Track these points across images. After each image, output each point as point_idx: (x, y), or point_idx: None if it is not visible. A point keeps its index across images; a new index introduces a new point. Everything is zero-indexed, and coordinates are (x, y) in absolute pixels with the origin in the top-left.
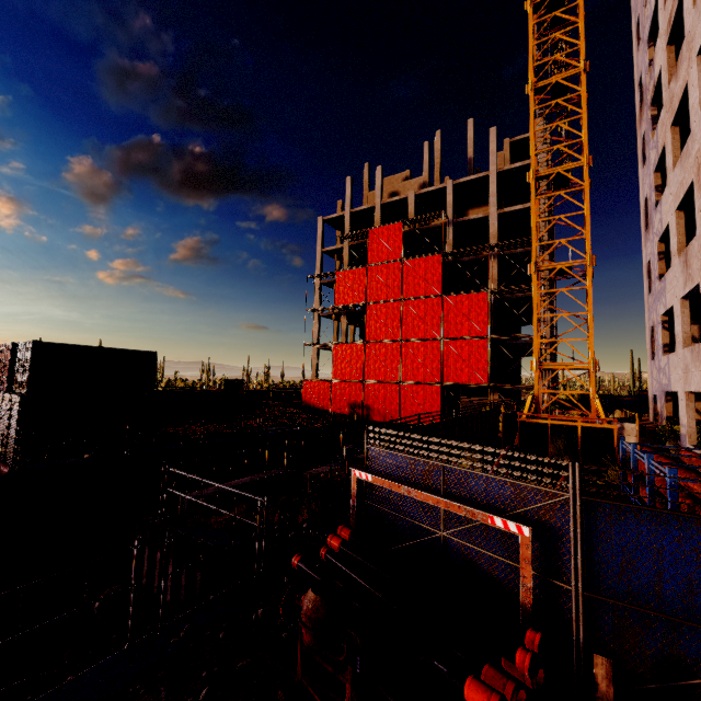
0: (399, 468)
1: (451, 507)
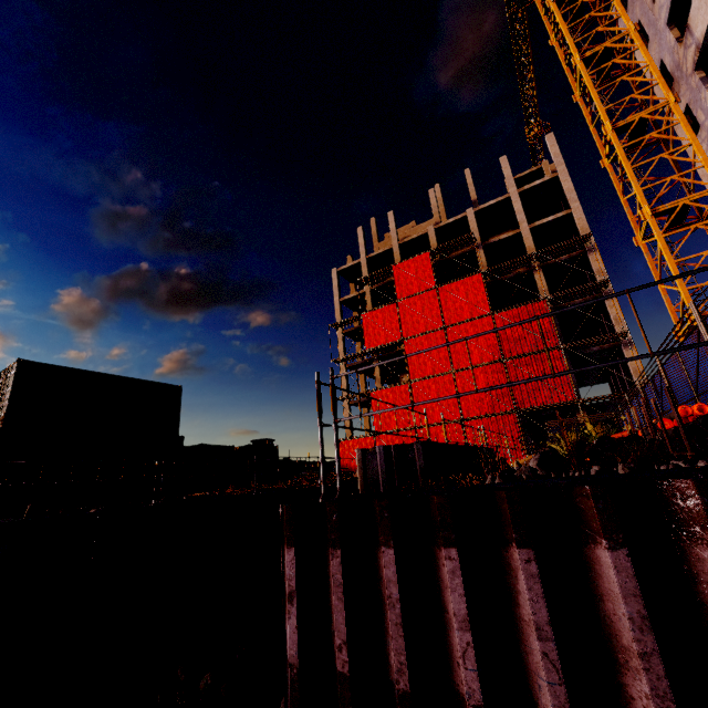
0: None
1: None
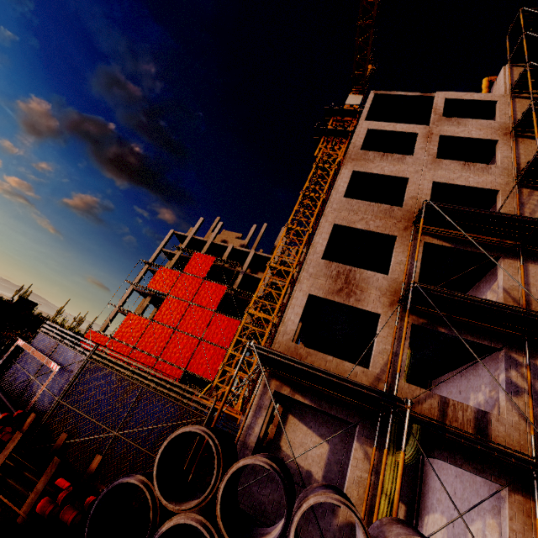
0: (43, 344)
1: (42, 359)
